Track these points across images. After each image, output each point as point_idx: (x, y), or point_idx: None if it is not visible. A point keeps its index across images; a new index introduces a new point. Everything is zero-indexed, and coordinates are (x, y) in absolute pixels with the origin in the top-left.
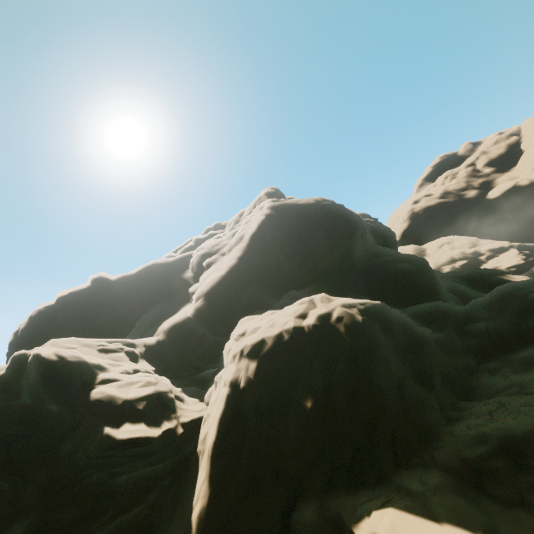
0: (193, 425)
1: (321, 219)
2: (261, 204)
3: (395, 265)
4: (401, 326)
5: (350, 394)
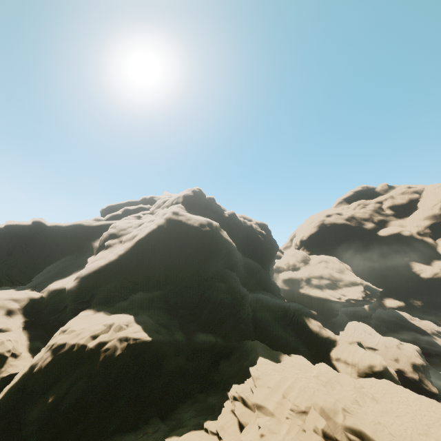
0: (10, 378)
1: (193, 242)
2: (169, 208)
3: (219, 296)
4: (157, 358)
5: (71, 402)
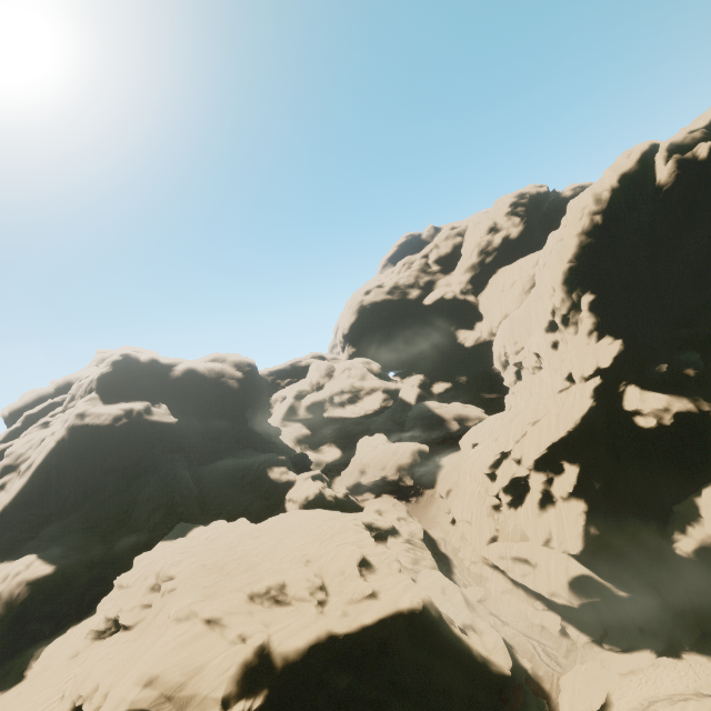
0: None
1: (107, 446)
2: (75, 408)
3: (148, 491)
4: (65, 579)
5: None
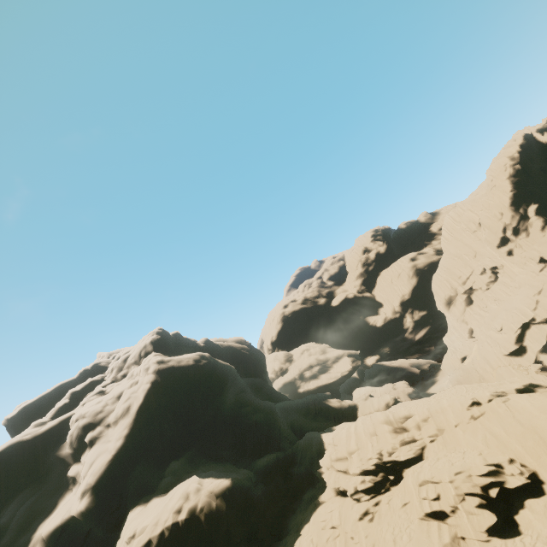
0: None
1: (199, 381)
2: (147, 361)
3: (252, 418)
4: (244, 494)
5: None
